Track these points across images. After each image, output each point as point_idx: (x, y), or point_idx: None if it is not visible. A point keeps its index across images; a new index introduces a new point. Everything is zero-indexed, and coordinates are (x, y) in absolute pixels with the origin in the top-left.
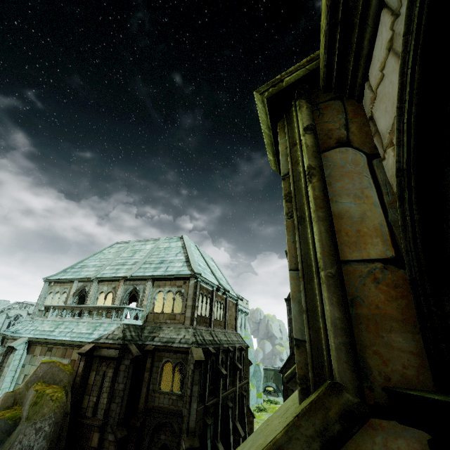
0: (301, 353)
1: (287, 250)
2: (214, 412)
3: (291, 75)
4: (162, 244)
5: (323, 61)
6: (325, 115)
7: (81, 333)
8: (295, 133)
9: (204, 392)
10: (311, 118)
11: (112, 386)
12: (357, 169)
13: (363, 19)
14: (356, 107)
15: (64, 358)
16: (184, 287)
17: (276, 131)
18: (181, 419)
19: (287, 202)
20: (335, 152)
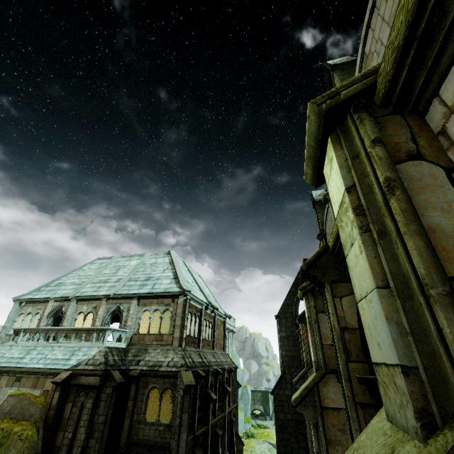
0: (412, 382)
1: (368, 266)
2: (203, 442)
3: (348, 89)
4: (148, 260)
5: (387, 76)
6: (388, 129)
7: (57, 359)
8: (355, 145)
9: (193, 420)
10: (377, 131)
11: (91, 419)
12: (437, 183)
13: (448, 35)
14: (419, 122)
15: (35, 388)
16: (172, 305)
17: (325, 144)
18: (168, 453)
19: (358, 215)
20: (407, 165)
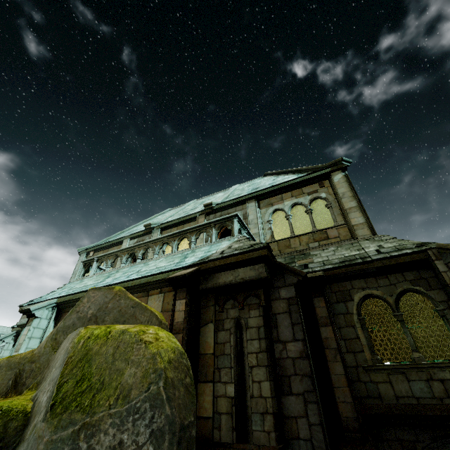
0: None
1: None
2: None
3: None
4: (238, 187)
5: None
6: None
7: (160, 267)
8: None
9: None
10: None
11: (268, 350)
12: None
13: None
14: None
15: None
16: (323, 190)
17: None
18: None
19: None
20: None
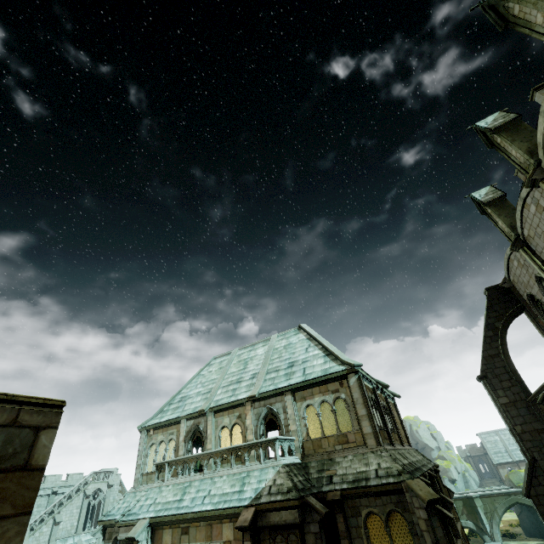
0: None
1: None
2: None
3: None
4: (277, 343)
5: None
6: None
7: (226, 494)
8: None
9: None
10: None
11: None
12: None
13: None
14: None
15: (211, 541)
16: (343, 390)
17: None
18: None
19: None
20: None
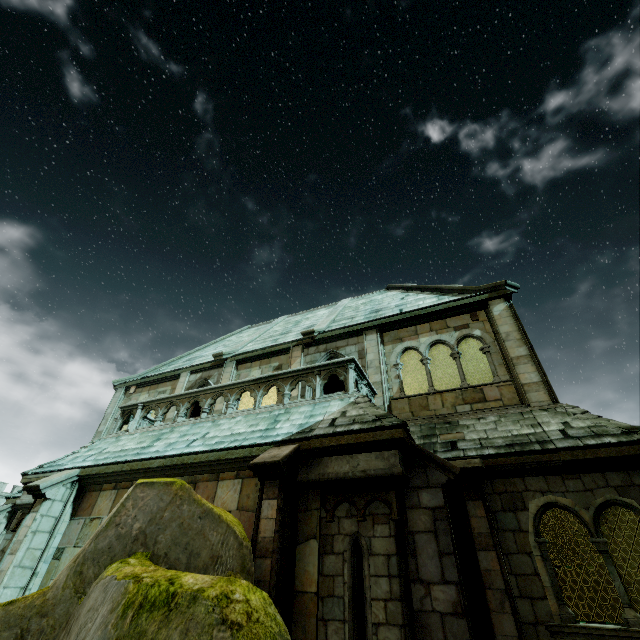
0: None
1: None
2: None
3: None
4: (350, 303)
5: None
6: None
7: (237, 434)
8: None
9: None
10: None
11: (403, 596)
12: None
13: None
14: None
15: None
16: (477, 325)
17: None
18: None
19: None
20: None
